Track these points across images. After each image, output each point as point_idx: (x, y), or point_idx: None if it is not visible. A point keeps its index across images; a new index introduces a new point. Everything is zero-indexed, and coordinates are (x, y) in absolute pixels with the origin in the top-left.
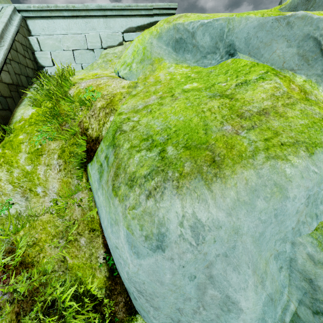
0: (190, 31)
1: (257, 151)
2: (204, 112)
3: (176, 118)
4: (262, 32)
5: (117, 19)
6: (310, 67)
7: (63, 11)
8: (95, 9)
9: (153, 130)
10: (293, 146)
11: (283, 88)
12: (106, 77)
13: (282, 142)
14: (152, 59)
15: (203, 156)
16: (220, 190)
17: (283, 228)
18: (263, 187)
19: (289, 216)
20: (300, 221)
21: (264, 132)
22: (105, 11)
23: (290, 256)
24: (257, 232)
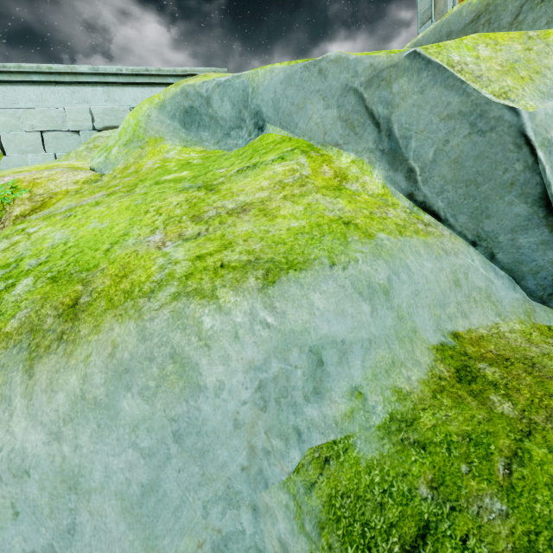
0: (204, 95)
1: (168, 280)
2: (146, 214)
3: (97, 225)
4: (291, 88)
5: (127, 88)
6: (359, 139)
7: (31, 74)
8: (87, 73)
9: (38, 248)
10: (244, 267)
11: (305, 170)
12: (63, 169)
13: (227, 260)
14: (145, 139)
15: (65, 294)
16: (53, 371)
17: (214, 470)
18: (145, 364)
19: (220, 437)
20: (258, 448)
21: (209, 243)
22: (105, 76)
23: (258, 545)
24: (134, 484)
